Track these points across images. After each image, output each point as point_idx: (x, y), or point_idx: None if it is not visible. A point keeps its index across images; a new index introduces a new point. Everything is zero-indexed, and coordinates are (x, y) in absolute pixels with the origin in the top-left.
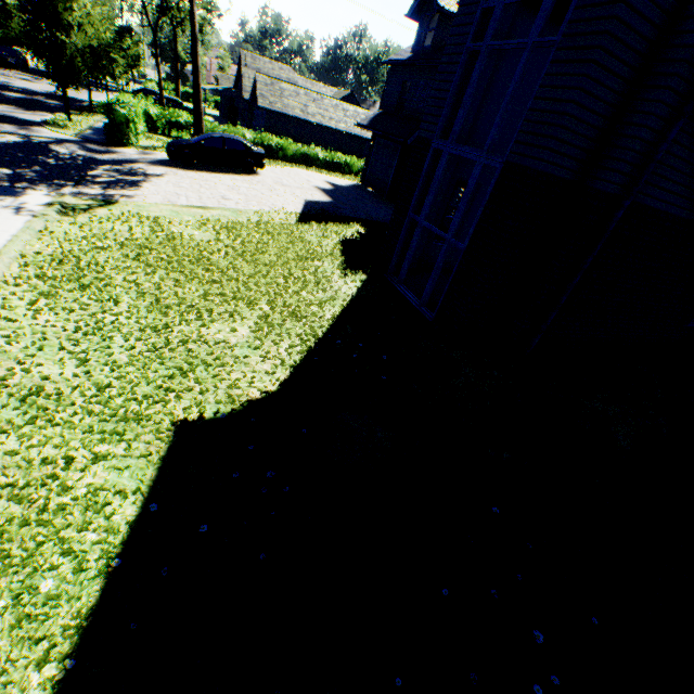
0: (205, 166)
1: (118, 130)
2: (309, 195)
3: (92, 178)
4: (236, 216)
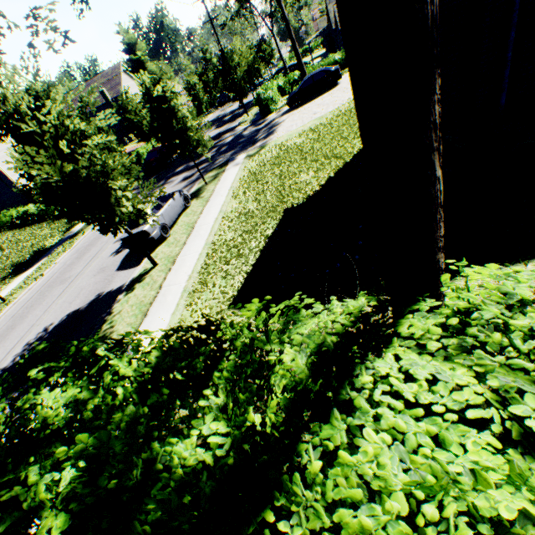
0: (307, 100)
1: (265, 107)
2: None
3: (258, 139)
4: (320, 121)
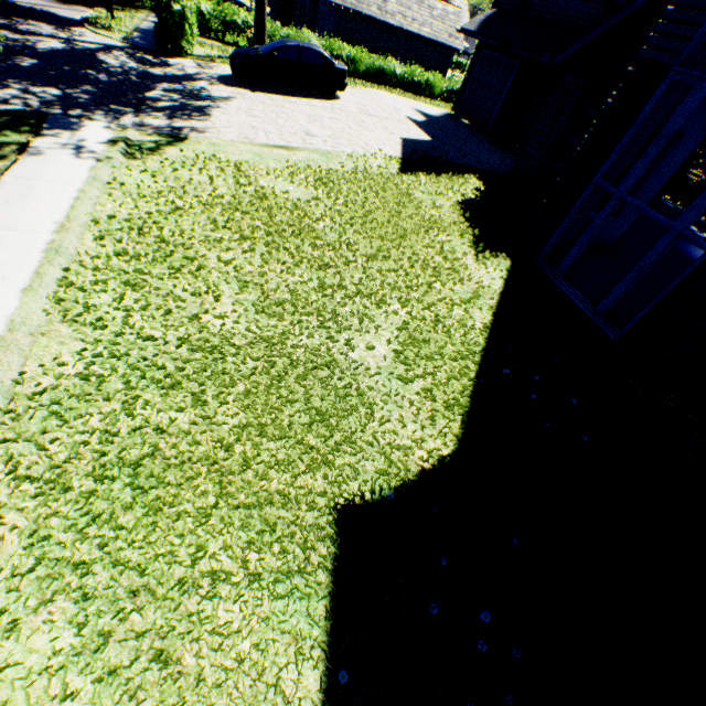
0: (274, 86)
1: (171, 33)
2: (403, 131)
3: (152, 102)
4: (327, 161)
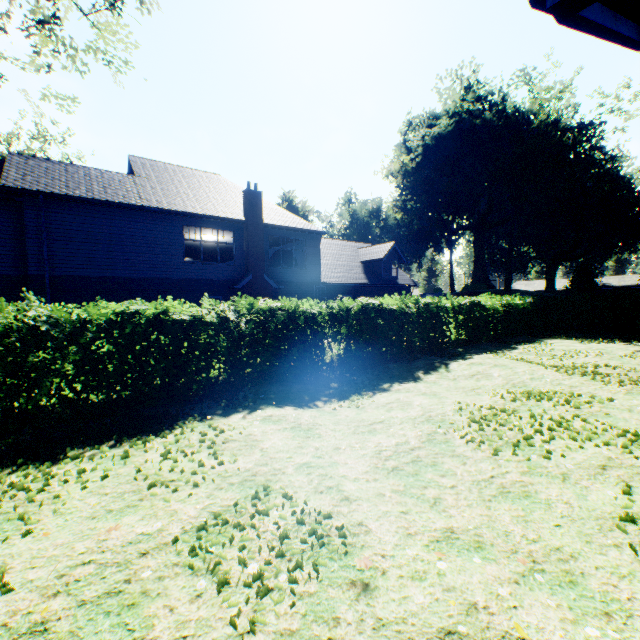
0: None
1: None
2: None
3: None
4: None
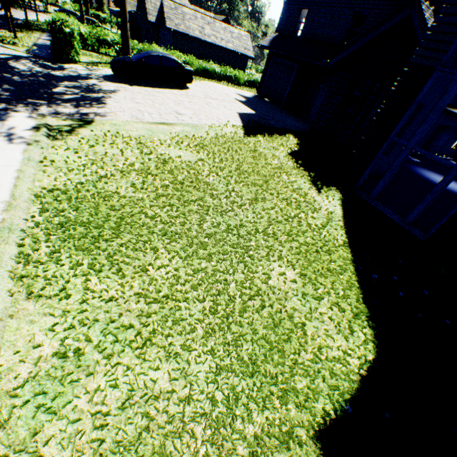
0: (144, 81)
1: (64, 47)
2: (237, 108)
3: (59, 95)
4: (196, 131)
